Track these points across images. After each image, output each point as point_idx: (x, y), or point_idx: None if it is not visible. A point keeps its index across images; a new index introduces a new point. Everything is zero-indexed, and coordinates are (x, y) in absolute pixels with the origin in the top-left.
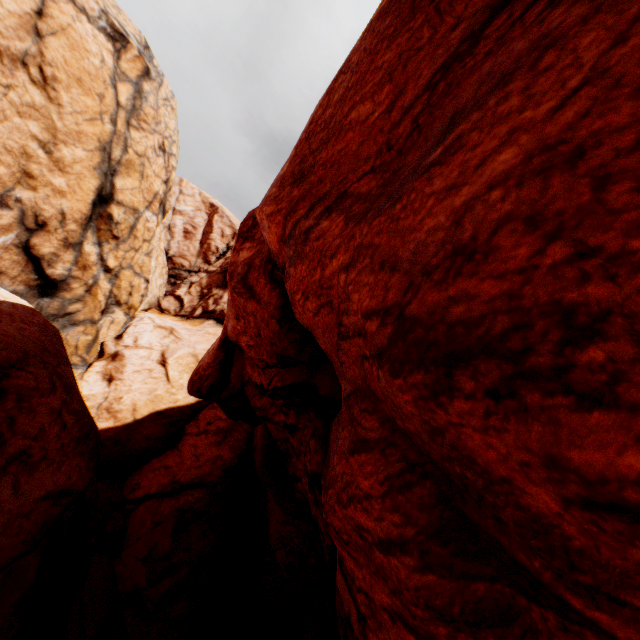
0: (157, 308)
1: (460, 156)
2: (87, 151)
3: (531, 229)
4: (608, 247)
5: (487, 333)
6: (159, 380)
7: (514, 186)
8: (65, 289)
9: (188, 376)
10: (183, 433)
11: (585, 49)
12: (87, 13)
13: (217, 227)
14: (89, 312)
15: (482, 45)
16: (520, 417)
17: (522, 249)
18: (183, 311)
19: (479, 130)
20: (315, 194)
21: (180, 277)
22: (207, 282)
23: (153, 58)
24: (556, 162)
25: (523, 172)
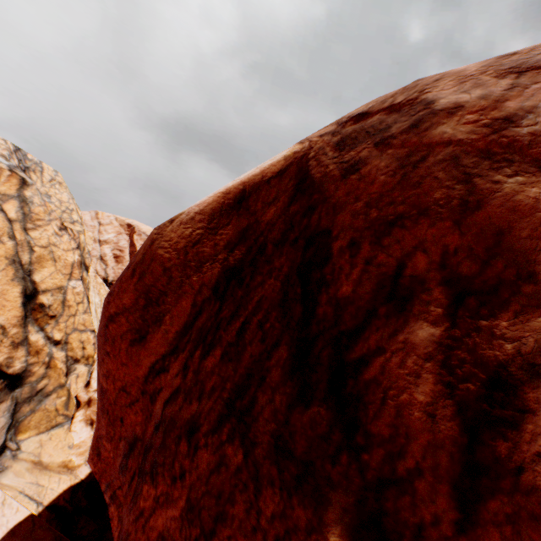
0: None
1: None
2: (0, 271)
3: None
4: None
5: None
6: None
7: None
8: (29, 375)
9: None
10: None
11: None
12: None
13: (139, 245)
14: (55, 381)
15: (128, 474)
16: None
17: None
18: None
19: None
20: (106, 477)
21: None
22: None
23: (26, 154)
24: None
25: None
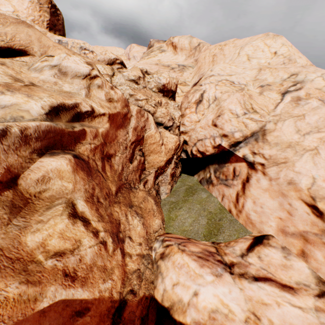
0: None
1: None
2: None
3: None
4: None
5: None
6: None
7: None
8: None
9: None
10: None
11: None
12: None
13: None
14: None
15: None
16: None
17: None
18: None
19: None
20: None
21: None
22: None
23: (62, 41)
24: None
25: None
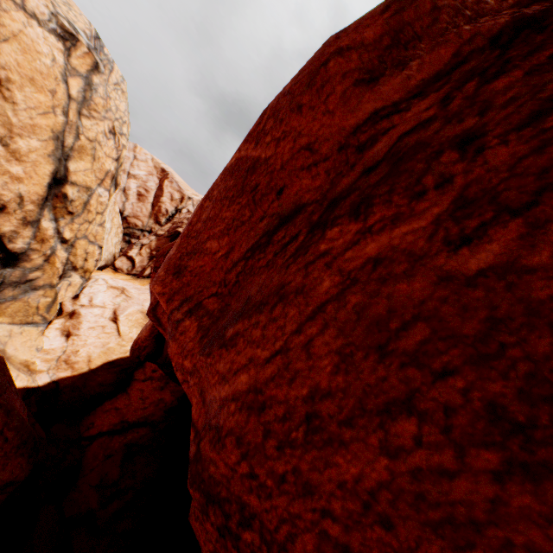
0: (111, 267)
1: (233, 352)
2: (41, 141)
3: (238, 445)
4: (261, 477)
5: (220, 493)
6: (111, 335)
7: (239, 408)
8: (25, 260)
9: (137, 330)
10: (132, 379)
11: (289, 320)
12: (37, 18)
13: (167, 191)
14: (48, 278)
15: (270, 249)
16: (225, 551)
17: (233, 456)
18: (134, 270)
19: (244, 339)
20: (185, 293)
21: (134, 235)
22: (156, 245)
23: (103, 47)
24: (255, 405)
25: (245, 400)
